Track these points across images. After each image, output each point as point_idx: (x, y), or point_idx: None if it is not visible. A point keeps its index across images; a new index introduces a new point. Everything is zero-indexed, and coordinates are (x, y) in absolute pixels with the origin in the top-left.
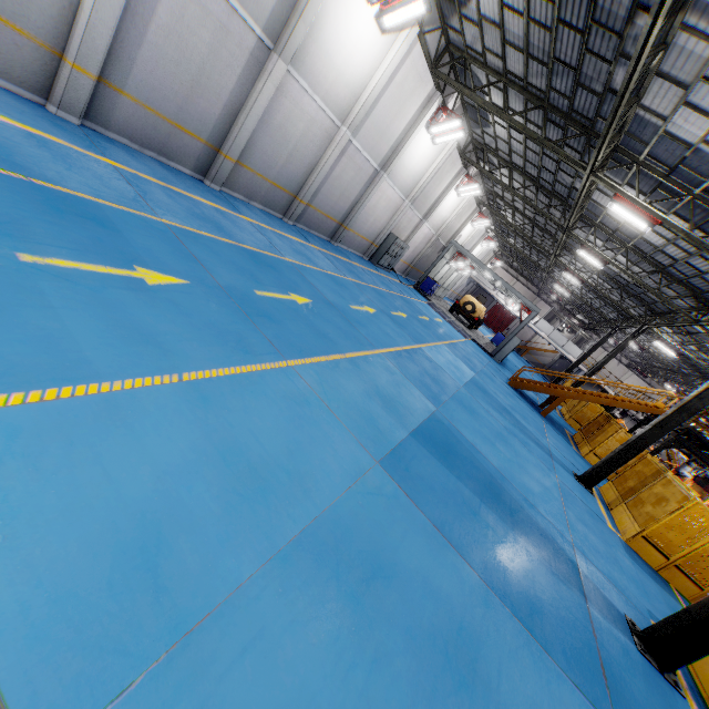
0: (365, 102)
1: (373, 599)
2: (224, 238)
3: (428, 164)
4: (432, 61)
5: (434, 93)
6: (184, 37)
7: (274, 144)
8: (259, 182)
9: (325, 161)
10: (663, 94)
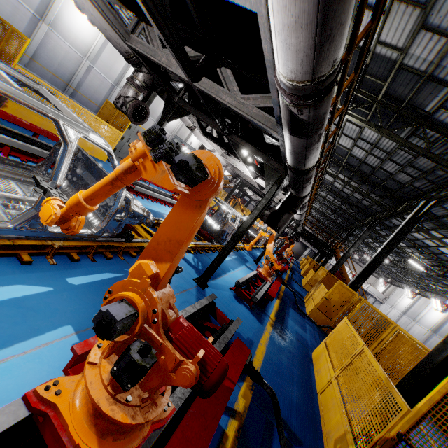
0: (93, 50)
1: None
2: None
3: None
4: None
5: None
6: (1, 7)
7: (50, 57)
8: (46, 72)
9: (79, 71)
10: None
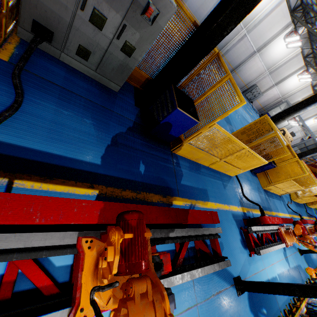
0: (255, 21)
1: None
2: None
3: (282, 57)
4: (292, 10)
5: (291, 24)
6: None
7: None
8: None
9: (233, 40)
10: None
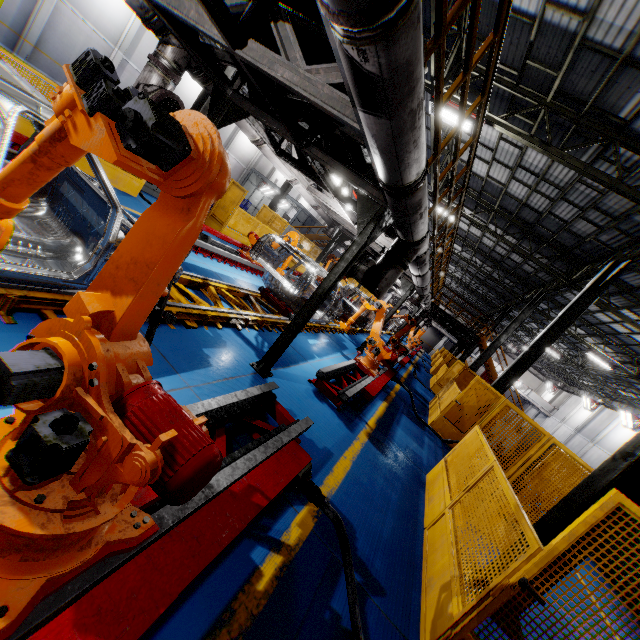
0: (127, 36)
1: None
2: None
3: None
4: None
5: None
6: None
7: (63, 45)
8: (58, 68)
9: None
10: None
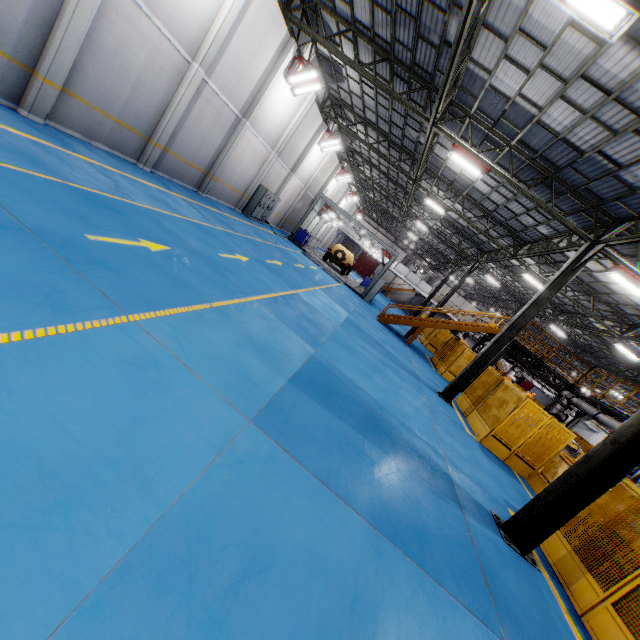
0: (215, 37)
1: (244, 612)
2: (42, 174)
3: (290, 116)
4: (283, 4)
5: (289, 40)
6: None
7: (111, 73)
8: (99, 118)
9: (178, 100)
10: (488, 48)
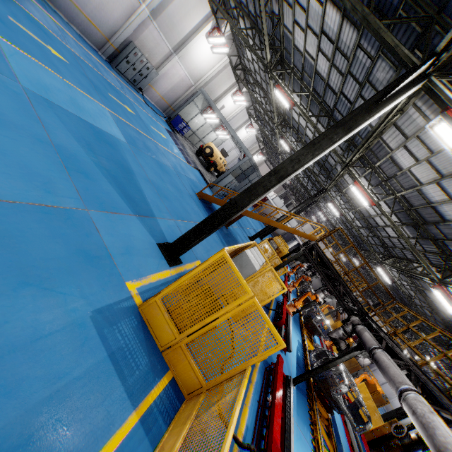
0: None
1: None
2: None
3: None
4: None
5: None
6: None
7: None
8: None
9: None
10: None
